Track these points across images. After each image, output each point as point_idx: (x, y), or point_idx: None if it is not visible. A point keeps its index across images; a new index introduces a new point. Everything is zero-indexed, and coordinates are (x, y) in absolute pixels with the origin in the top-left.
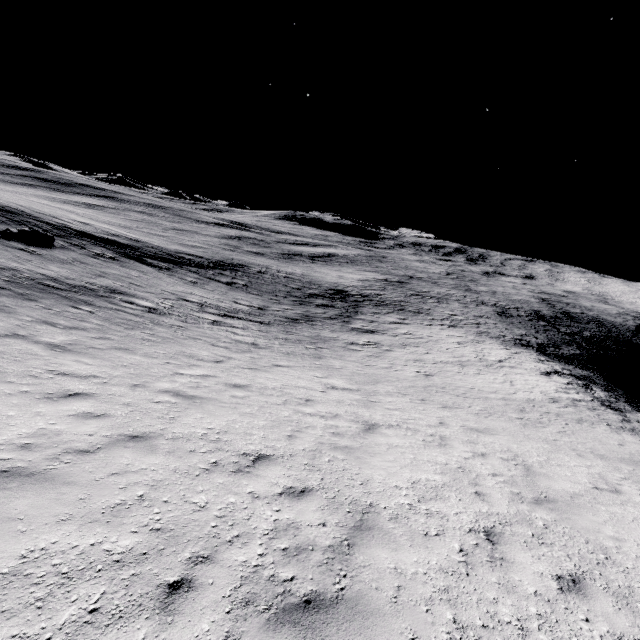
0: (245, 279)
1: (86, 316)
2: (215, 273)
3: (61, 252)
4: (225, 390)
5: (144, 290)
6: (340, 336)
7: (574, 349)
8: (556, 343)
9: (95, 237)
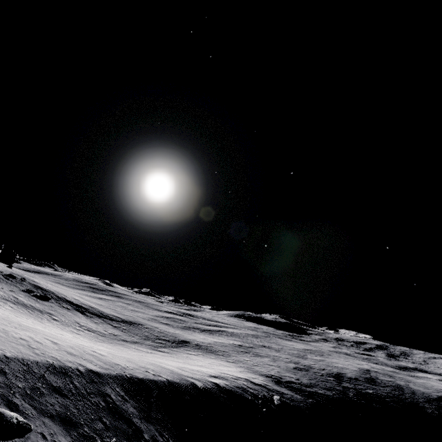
0: (130, 327)
1: (26, 311)
2: (116, 323)
3: (48, 303)
4: (33, 322)
5: (64, 317)
6: (136, 347)
7: (327, 392)
8: (313, 385)
9: (73, 303)
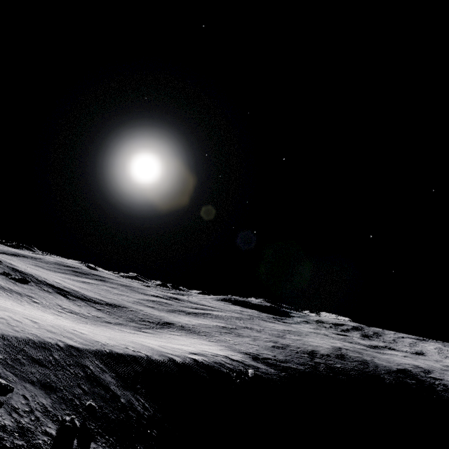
0: (114, 310)
1: (4, 293)
2: (99, 305)
3: (28, 286)
4: (12, 304)
5: (45, 300)
6: (120, 328)
7: (300, 366)
8: (288, 361)
9: (54, 286)
